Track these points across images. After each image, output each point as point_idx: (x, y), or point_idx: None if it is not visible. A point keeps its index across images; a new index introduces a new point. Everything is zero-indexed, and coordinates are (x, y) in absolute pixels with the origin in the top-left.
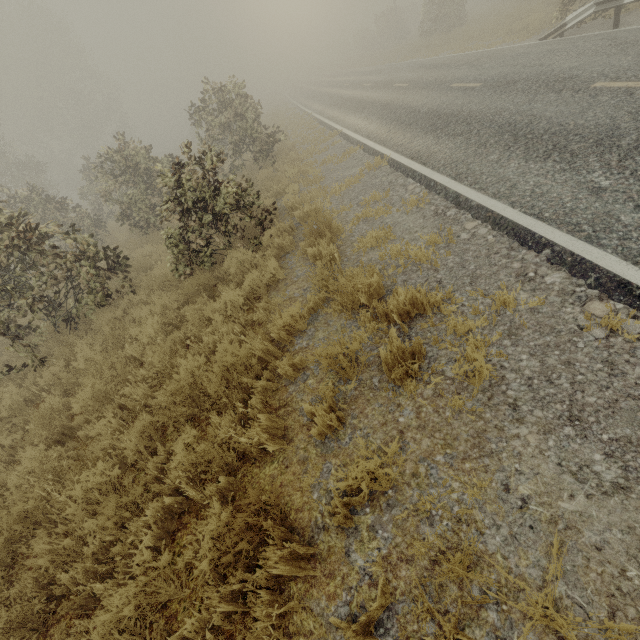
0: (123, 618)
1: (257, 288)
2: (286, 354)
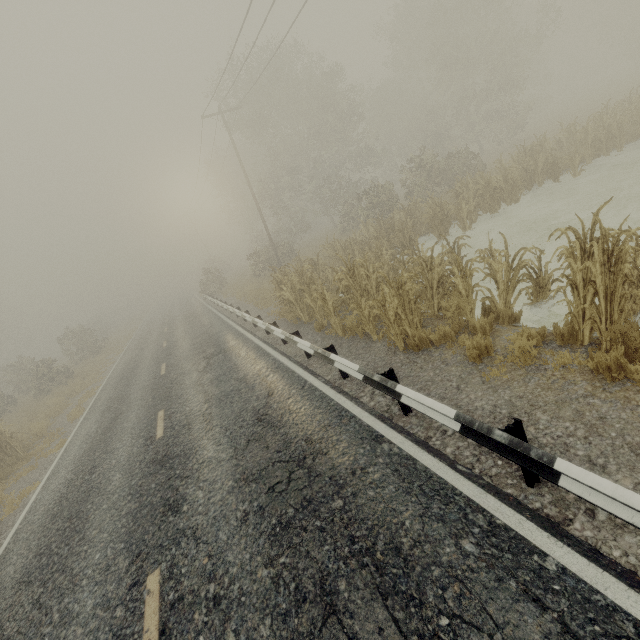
0: None
1: None
2: None
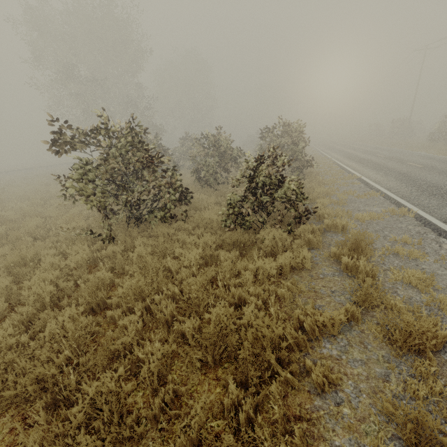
0: None
1: (285, 266)
2: (327, 362)
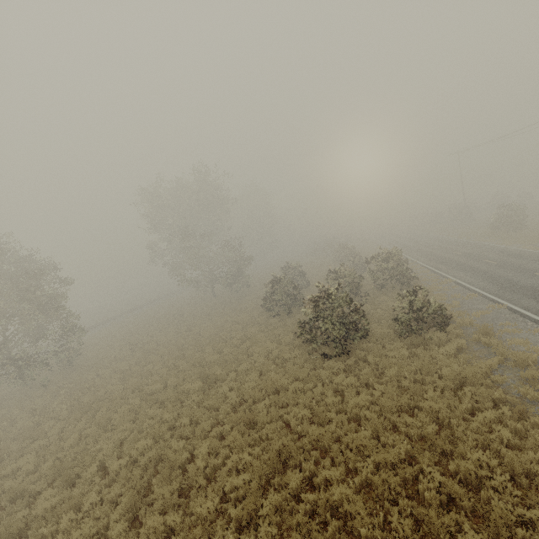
0: (472, 427)
1: (454, 349)
2: (499, 373)
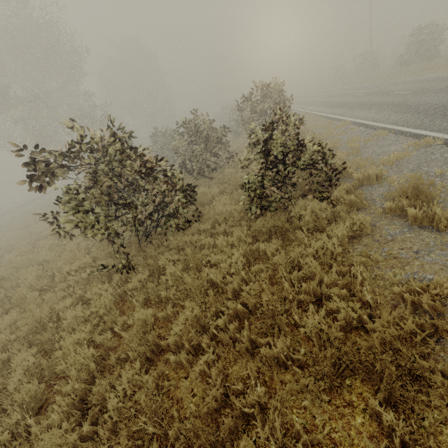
0: None
1: (343, 239)
2: None
